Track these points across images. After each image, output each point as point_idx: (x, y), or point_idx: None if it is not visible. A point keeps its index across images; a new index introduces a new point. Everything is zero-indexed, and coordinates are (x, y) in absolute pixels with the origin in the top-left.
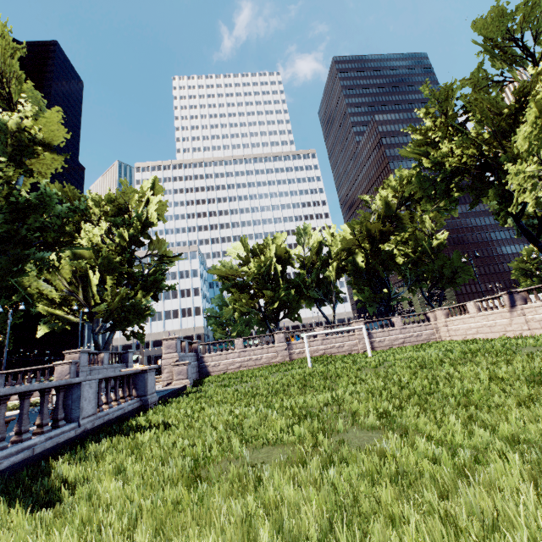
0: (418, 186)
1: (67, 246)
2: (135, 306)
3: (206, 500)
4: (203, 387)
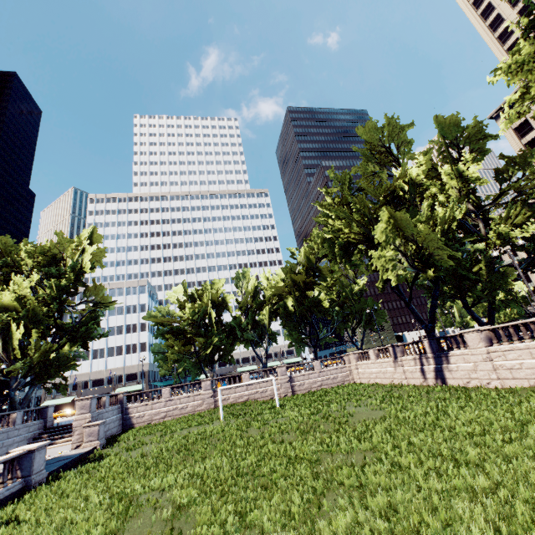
0: (328, 249)
1: None
2: (59, 359)
3: None
4: (111, 449)
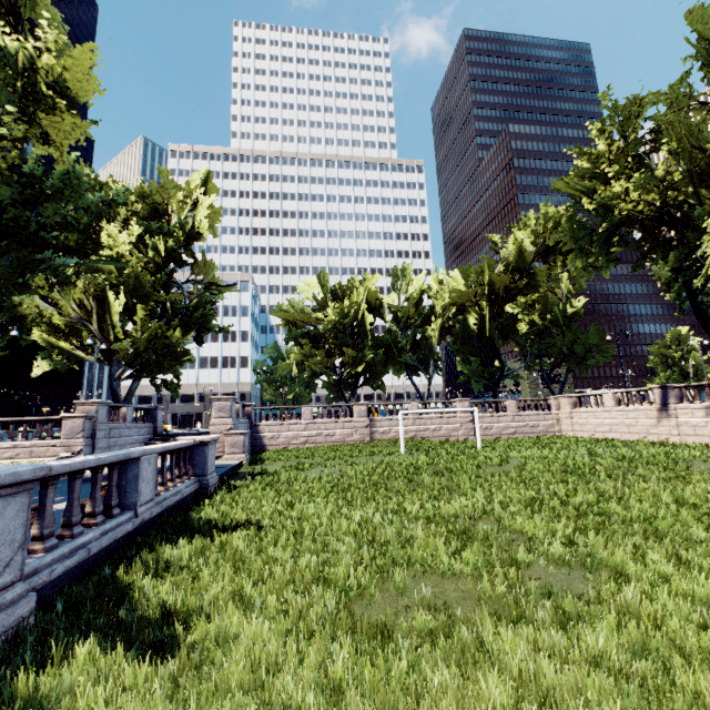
0: (570, 233)
1: (89, 255)
2: (170, 349)
3: (416, 666)
4: (265, 466)
